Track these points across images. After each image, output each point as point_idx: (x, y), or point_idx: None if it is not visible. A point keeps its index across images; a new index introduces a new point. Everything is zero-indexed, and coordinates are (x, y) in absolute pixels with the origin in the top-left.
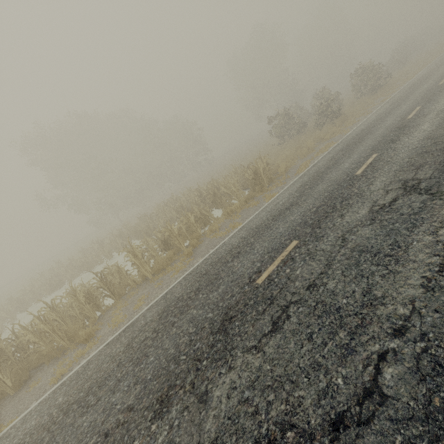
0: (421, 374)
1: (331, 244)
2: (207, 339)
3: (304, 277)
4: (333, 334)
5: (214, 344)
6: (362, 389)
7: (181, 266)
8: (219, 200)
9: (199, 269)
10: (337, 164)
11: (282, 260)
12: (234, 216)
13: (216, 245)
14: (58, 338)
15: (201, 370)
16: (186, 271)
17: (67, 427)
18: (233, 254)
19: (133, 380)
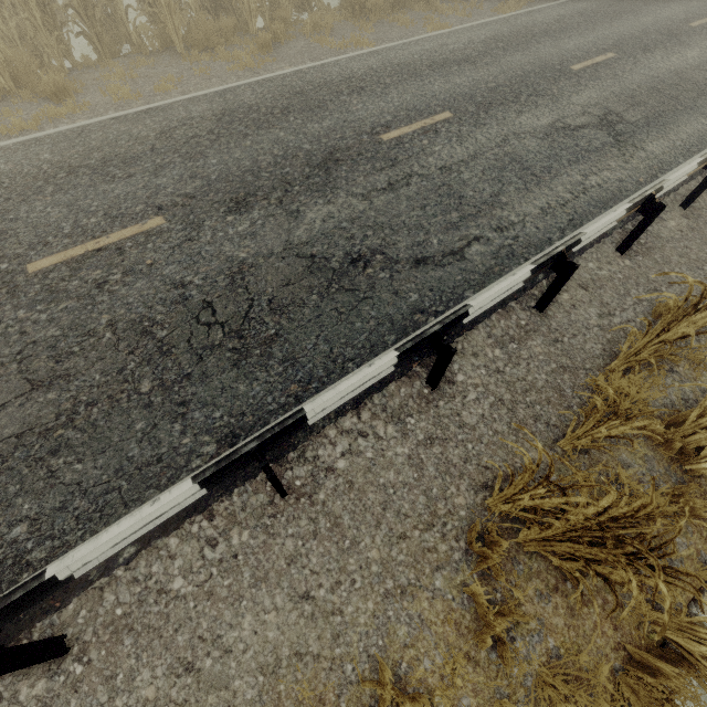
0: (497, 255)
1: (489, 138)
2: (301, 169)
3: (442, 157)
4: (446, 212)
5: (311, 177)
6: (450, 250)
7: (250, 61)
8: None
9: (288, 81)
10: (561, 34)
11: (423, 128)
12: (364, 24)
13: (319, 59)
14: None
15: (292, 193)
16: (259, 75)
17: (85, 187)
18: (352, 86)
19: (187, 173)
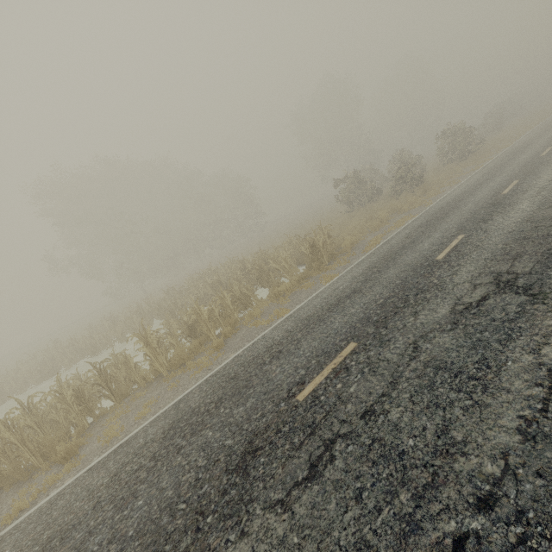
0: None
1: (399, 353)
2: (218, 480)
3: (360, 398)
4: (391, 494)
5: (227, 490)
6: None
7: (206, 363)
8: (266, 276)
9: (227, 370)
10: (414, 243)
11: (334, 369)
12: (282, 300)
13: (254, 338)
14: (28, 453)
15: (203, 531)
16: (211, 370)
17: None
18: (273, 353)
19: (108, 535)
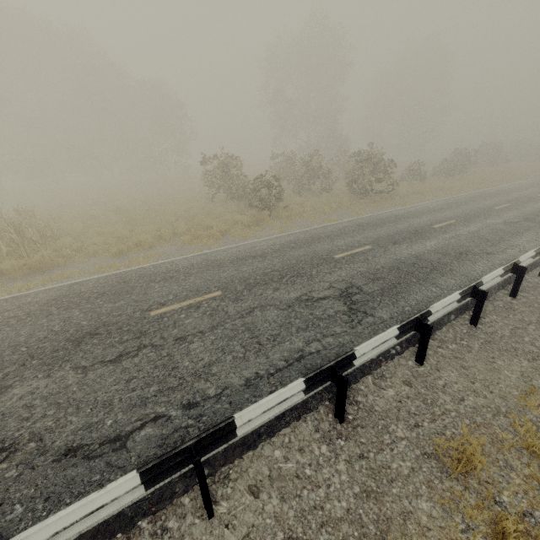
0: None
1: None
2: None
3: None
4: None
5: None
6: None
7: None
8: None
9: None
10: None
11: None
12: None
13: None
14: None
15: None
16: None
17: None
18: None
19: None
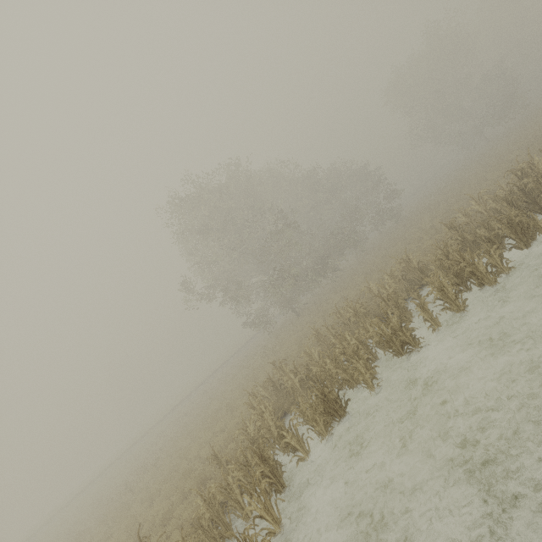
0: None
1: None
2: None
3: None
4: None
5: None
6: None
7: None
8: None
9: None
10: None
11: None
12: None
13: None
14: None
15: None
16: None
17: None
18: None
19: None
